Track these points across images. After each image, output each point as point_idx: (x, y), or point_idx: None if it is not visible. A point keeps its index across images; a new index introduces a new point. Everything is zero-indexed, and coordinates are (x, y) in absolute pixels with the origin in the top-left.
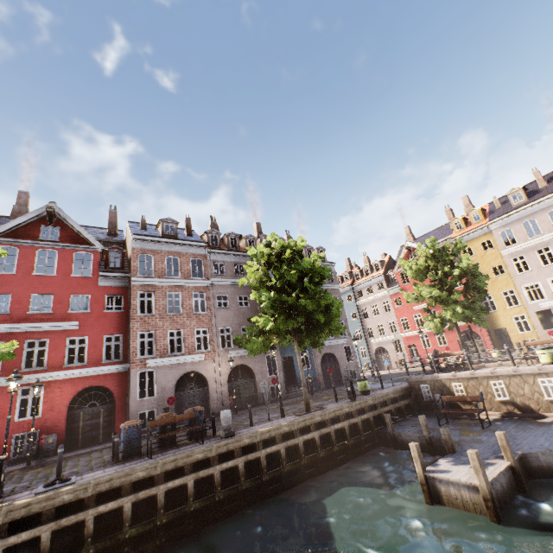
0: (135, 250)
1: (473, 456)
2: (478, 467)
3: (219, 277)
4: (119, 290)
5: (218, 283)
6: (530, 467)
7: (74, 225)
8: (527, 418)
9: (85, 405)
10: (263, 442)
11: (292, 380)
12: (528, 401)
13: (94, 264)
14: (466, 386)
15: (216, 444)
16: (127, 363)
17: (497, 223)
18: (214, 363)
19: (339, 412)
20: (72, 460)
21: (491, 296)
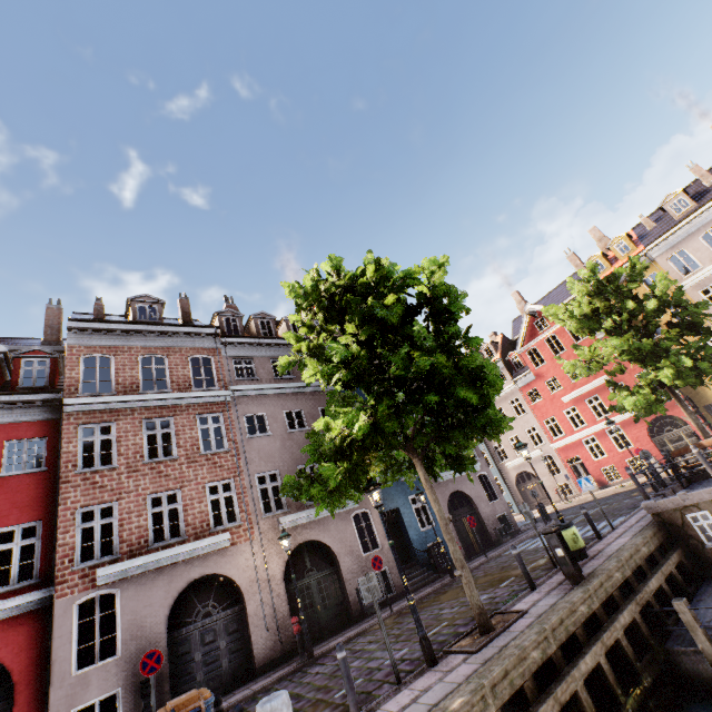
0: (74, 348)
1: None
2: None
3: (245, 384)
4: (38, 428)
5: (244, 394)
6: None
7: None
8: None
9: None
10: None
11: (406, 554)
12: None
13: None
14: None
15: None
16: (50, 585)
17: (659, 246)
18: (252, 548)
19: (571, 621)
20: None
21: None
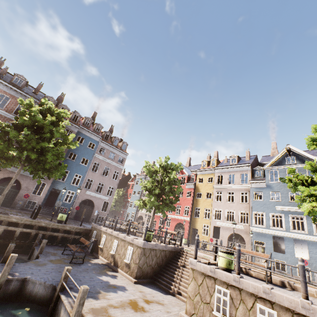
0: None
1: None
2: None
3: None
4: None
5: None
6: (26, 289)
7: None
8: (109, 269)
9: None
10: None
11: (52, 204)
12: (119, 259)
13: None
14: (106, 239)
15: None
16: None
17: (219, 170)
18: None
19: (4, 218)
20: None
21: (200, 209)
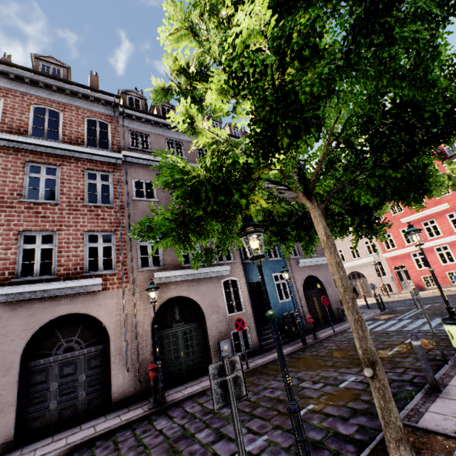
0: None
1: None
2: None
3: (138, 153)
4: None
5: (136, 162)
6: None
7: None
8: None
9: None
10: None
11: (265, 319)
12: None
13: None
14: None
15: None
16: None
17: None
18: (123, 295)
19: None
20: None
21: None
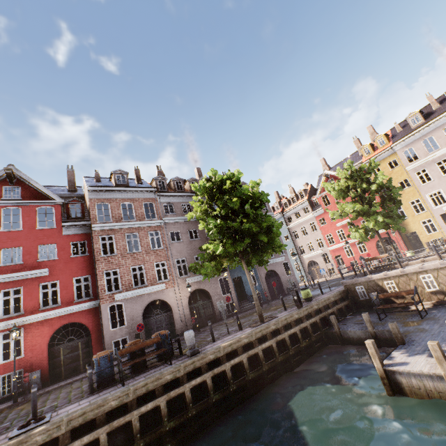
0: (92, 200)
1: (435, 347)
2: (441, 358)
3: (169, 216)
4: (82, 237)
5: (169, 222)
6: None
7: (33, 183)
8: None
9: (68, 340)
10: (226, 356)
11: (243, 297)
12: None
13: (56, 216)
14: (397, 283)
15: (183, 364)
16: (97, 299)
17: (400, 144)
18: (175, 290)
19: (290, 319)
20: (54, 393)
21: (400, 207)
